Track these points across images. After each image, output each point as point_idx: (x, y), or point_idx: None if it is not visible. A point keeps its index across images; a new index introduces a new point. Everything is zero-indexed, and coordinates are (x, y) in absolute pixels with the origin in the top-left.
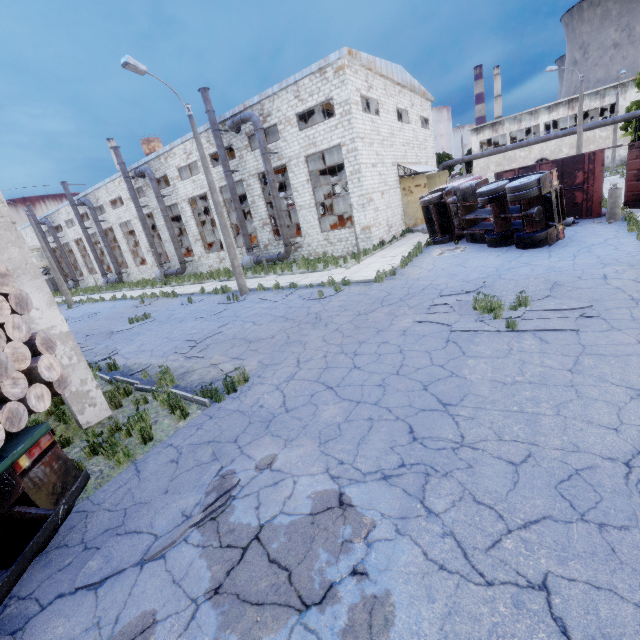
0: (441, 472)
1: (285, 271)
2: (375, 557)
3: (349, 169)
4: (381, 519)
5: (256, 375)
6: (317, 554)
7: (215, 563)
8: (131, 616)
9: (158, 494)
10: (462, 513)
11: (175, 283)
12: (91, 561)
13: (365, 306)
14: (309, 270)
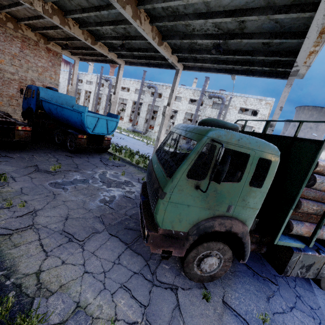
0: None
1: None
2: None
3: None
4: None
5: None
6: None
7: None
8: None
9: None
10: None
11: (144, 138)
12: None
13: None
14: None
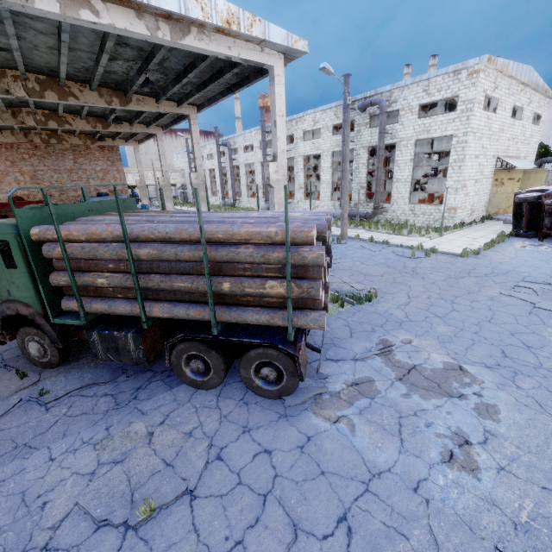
0: (525, 374)
1: (371, 228)
2: (486, 392)
3: (453, 157)
4: (487, 381)
5: (379, 296)
6: (452, 383)
7: (395, 370)
8: (360, 375)
9: (346, 337)
10: (539, 392)
11: None
12: (329, 352)
13: (454, 272)
14: (395, 233)
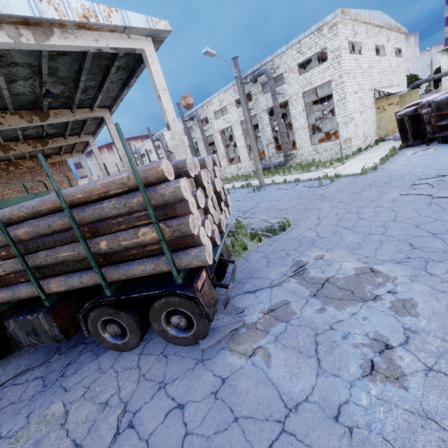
0: (436, 260)
1: (285, 173)
2: (400, 288)
3: (336, 98)
4: (400, 276)
5: (293, 224)
6: (365, 286)
7: (309, 288)
8: (276, 300)
9: (263, 267)
10: None
11: None
12: (246, 285)
13: (357, 188)
14: (305, 171)
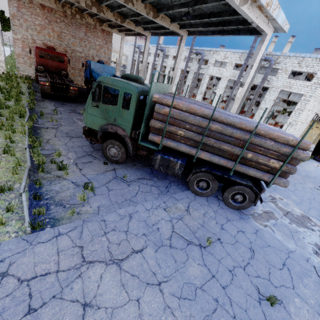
0: None
1: None
2: None
3: (298, 107)
4: None
5: None
6: (307, 223)
7: (281, 211)
8: (267, 209)
9: None
10: None
11: None
12: None
13: None
14: None
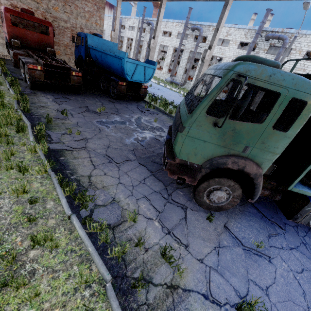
0: None
1: None
2: None
3: None
4: None
5: None
6: None
7: None
8: None
9: None
10: None
11: (181, 90)
12: None
13: None
14: None
